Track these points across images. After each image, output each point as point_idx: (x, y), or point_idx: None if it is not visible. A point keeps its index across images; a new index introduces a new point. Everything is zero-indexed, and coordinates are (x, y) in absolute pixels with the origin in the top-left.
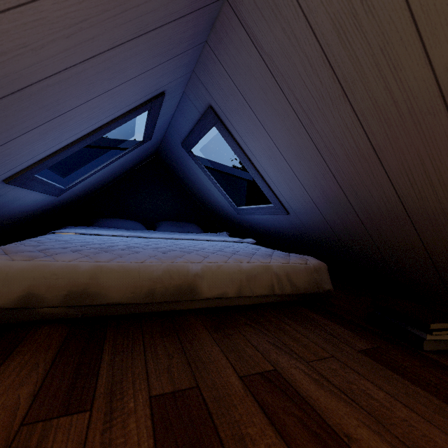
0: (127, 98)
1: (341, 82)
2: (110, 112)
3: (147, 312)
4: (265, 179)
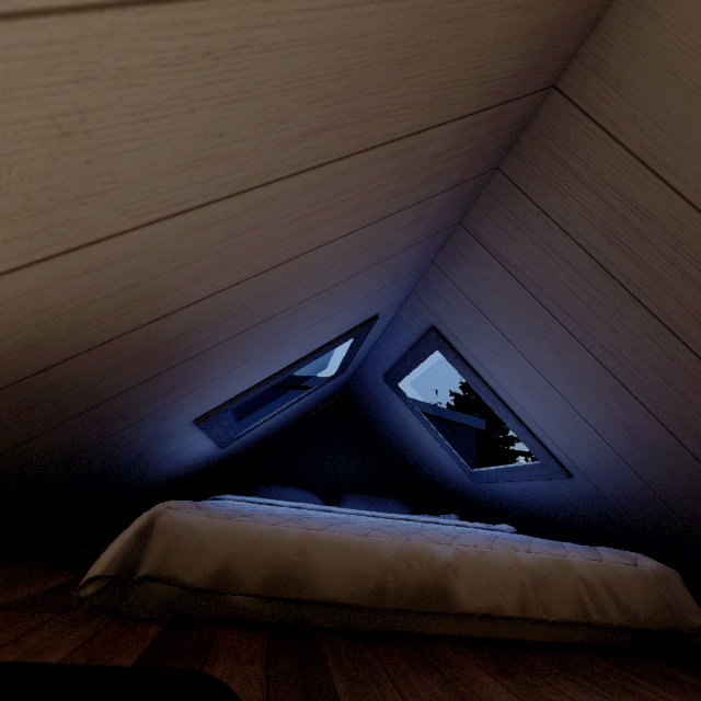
0: (341, 323)
1: (626, 285)
2: (321, 339)
3: (369, 630)
4: (521, 419)
